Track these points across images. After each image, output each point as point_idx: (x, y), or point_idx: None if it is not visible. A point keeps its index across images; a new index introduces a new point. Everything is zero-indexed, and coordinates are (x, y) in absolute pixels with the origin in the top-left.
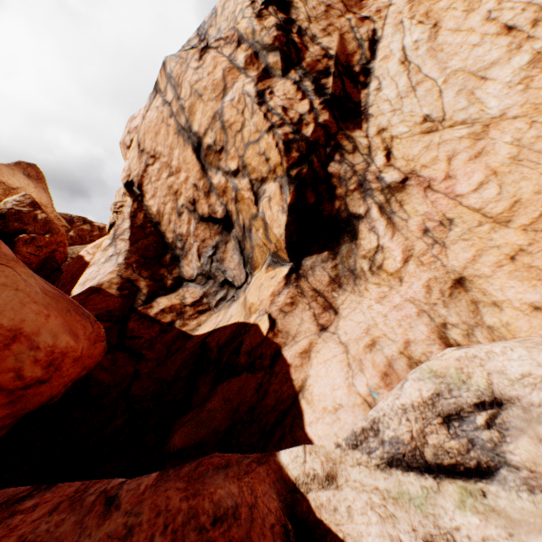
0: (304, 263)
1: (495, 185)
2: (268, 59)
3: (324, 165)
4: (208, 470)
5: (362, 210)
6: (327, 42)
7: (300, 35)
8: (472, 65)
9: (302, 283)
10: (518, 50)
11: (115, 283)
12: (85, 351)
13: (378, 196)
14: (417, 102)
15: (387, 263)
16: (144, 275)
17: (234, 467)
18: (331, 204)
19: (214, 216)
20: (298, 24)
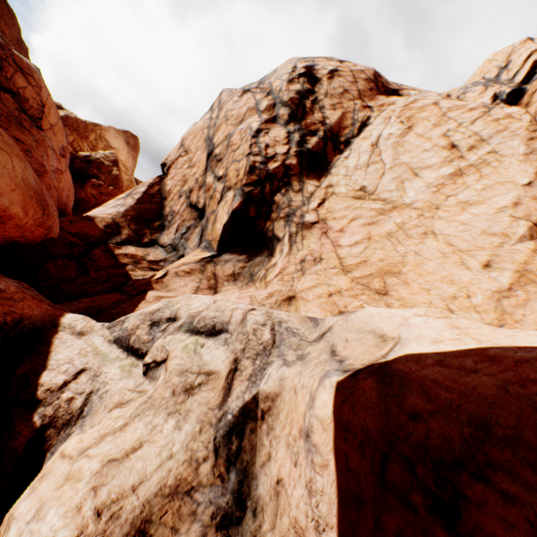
0: (224, 256)
1: (364, 246)
2: (280, 111)
3: (274, 193)
4: (13, 280)
5: (282, 234)
6: (329, 114)
7: (313, 103)
8: (415, 163)
9: (210, 266)
10: (449, 163)
11: (106, 221)
12: (28, 225)
13: (293, 227)
14: (365, 175)
15: (270, 275)
16: (131, 227)
17: (31, 292)
18: (265, 223)
19: (198, 205)
20: (316, 96)
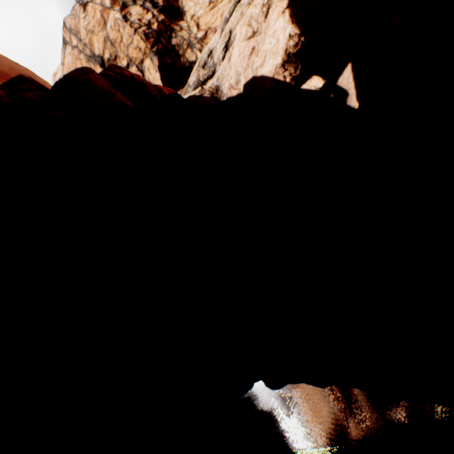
0: None
1: None
2: None
3: (169, 42)
4: None
5: (194, 58)
6: None
7: None
8: None
9: None
10: None
11: None
12: None
13: (197, 46)
14: None
15: None
16: None
17: None
18: (179, 61)
19: None
20: None
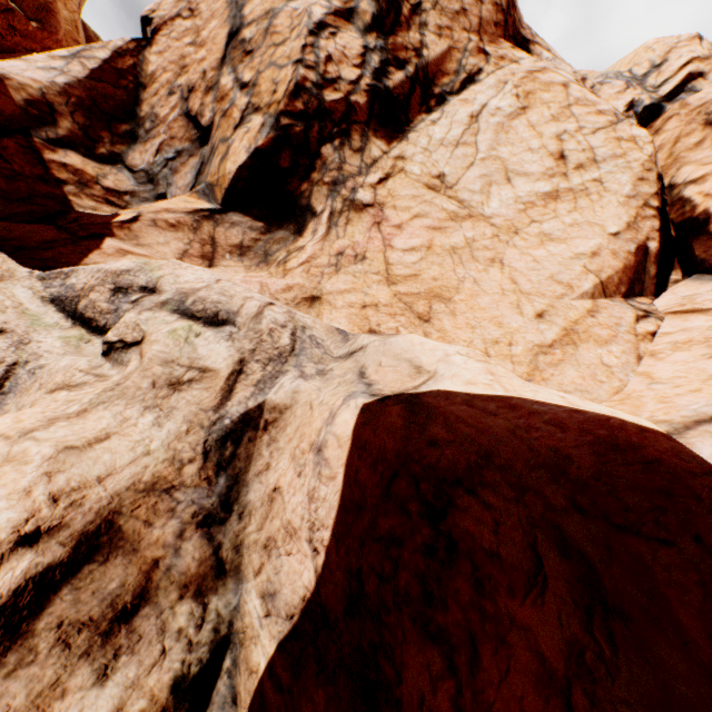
0: (231, 215)
1: (421, 256)
2: (362, 3)
3: (323, 142)
4: None
5: (320, 208)
6: (431, 41)
7: (414, 11)
8: (513, 164)
9: (207, 224)
10: (550, 178)
11: (29, 93)
12: None
13: (338, 203)
14: (449, 158)
15: (292, 261)
16: (77, 119)
17: None
18: (300, 183)
19: (200, 119)
20: None
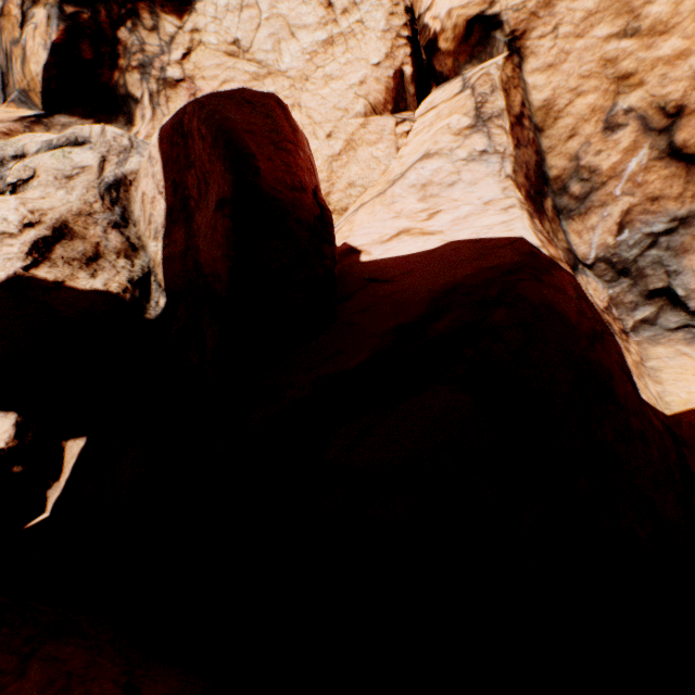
0: (58, 118)
1: None
2: None
3: (116, 27)
4: None
5: (140, 94)
6: None
7: None
8: (294, 19)
9: (39, 129)
10: (325, 27)
11: None
12: None
13: (153, 85)
14: (239, 23)
15: None
16: None
17: None
18: (112, 73)
19: None
20: None
